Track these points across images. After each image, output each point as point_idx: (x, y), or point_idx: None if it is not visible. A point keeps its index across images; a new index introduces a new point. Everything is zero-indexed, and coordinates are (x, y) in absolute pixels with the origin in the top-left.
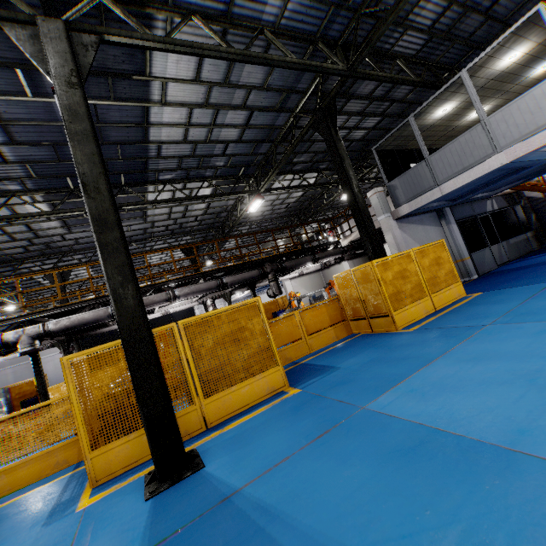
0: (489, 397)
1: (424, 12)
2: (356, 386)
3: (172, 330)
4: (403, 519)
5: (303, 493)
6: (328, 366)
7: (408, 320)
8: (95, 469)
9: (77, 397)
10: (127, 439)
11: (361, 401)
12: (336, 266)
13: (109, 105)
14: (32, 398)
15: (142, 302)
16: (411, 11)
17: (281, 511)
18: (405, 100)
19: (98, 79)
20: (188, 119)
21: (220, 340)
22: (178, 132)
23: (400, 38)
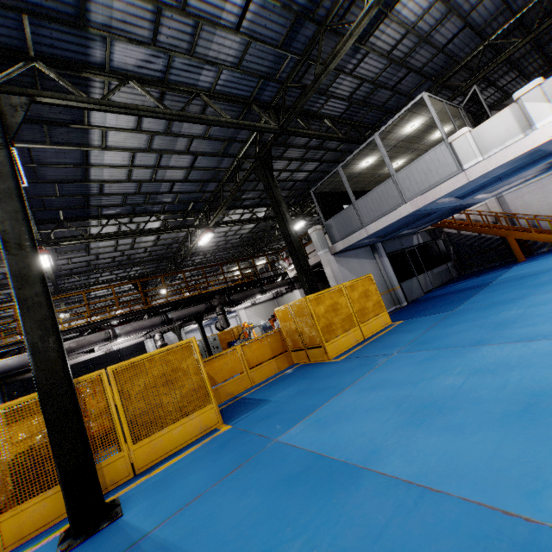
0: (367, 423)
1: (342, 86)
2: (277, 419)
3: (101, 376)
4: (270, 536)
5: (202, 527)
6: (263, 399)
7: (339, 349)
8: (5, 534)
9: None
10: (44, 496)
11: (276, 434)
12: (289, 294)
13: (45, 148)
14: None
15: (64, 354)
16: (330, 85)
17: (179, 546)
18: (338, 149)
19: (33, 126)
20: (131, 161)
21: (152, 383)
22: (121, 172)
23: (325, 104)
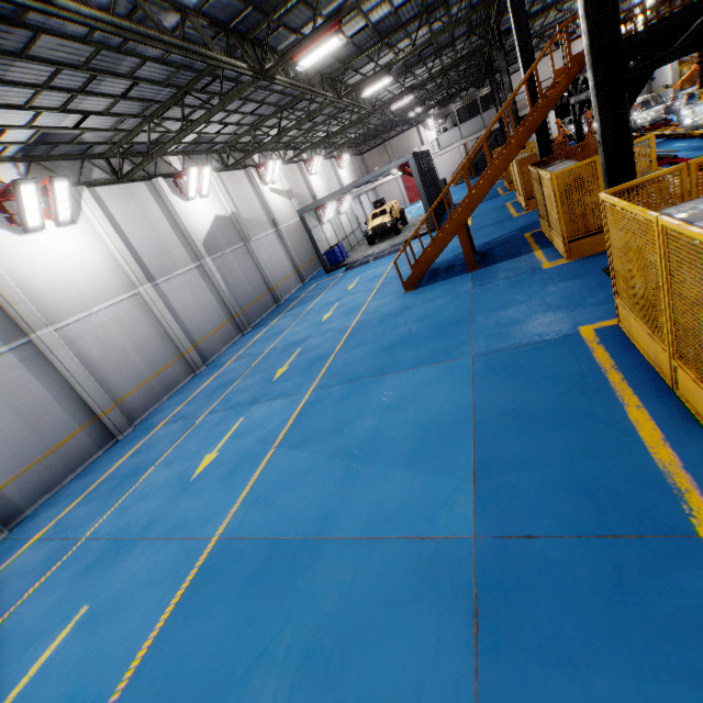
0: None
1: None
2: None
3: None
4: None
5: None
6: None
7: None
8: None
9: None
10: None
11: None
12: None
13: None
14: None
15: None
16: None
17: None
18: None
19: None
20: None
21: None
22: None
23: None
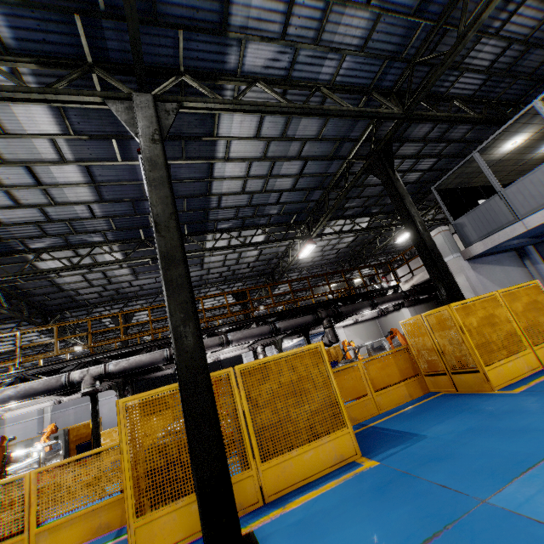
0: None
1: (481, 53)
2: (459, 466)
3: (228, 376)
4: None
5: None
6: (409, 432)
7: (505, 378)
8: (137, 542)
9: (127, 448)
10: (174, 507)
11: (476, 489)
12: (394, 314)
13: (181, 164)
14: (86, 442)
15: (202, 341)
16: (467, 54)
17: None
18: (463, 139)
19: (174, 143)
20: (247, 171)
21: (279, 391)
22: (237, 184)
23: (456, 81)
